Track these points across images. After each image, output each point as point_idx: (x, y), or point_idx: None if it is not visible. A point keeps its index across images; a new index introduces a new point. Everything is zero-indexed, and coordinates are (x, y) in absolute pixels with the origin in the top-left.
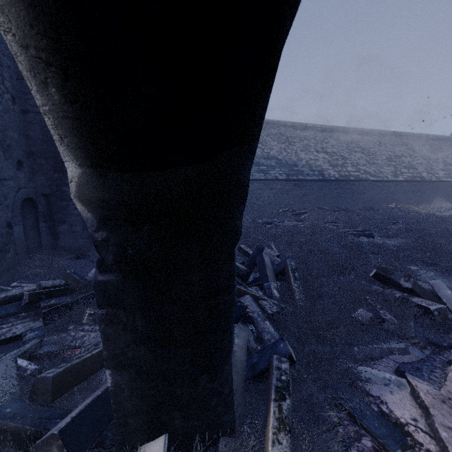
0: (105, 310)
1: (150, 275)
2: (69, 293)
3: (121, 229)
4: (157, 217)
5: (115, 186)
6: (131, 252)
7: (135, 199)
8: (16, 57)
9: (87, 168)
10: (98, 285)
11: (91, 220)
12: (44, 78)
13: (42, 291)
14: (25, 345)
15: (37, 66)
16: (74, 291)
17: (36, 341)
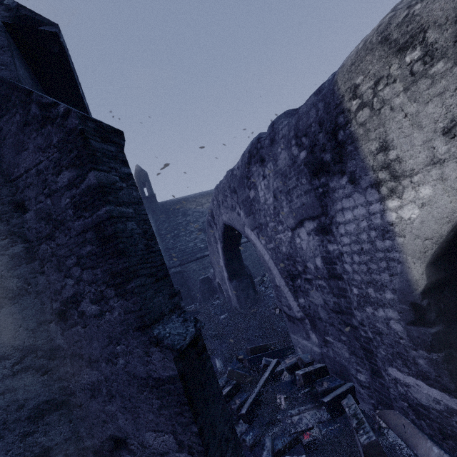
0: (443, 352)
1: (456, 318)
2: (237, 389)
3: (433, 294)
4: (453, 279)
5: (442, 269)
6: (442, 307)
7: (452, 272)
8: (452, 225)
9: (429, 264)
10: (434, 336)
11: (417, 295)
12: (454, 229)
13: (224, 394)
14: (265, 444)
15: (456, 226)
16: (238, 386)
17: (269, 438)
